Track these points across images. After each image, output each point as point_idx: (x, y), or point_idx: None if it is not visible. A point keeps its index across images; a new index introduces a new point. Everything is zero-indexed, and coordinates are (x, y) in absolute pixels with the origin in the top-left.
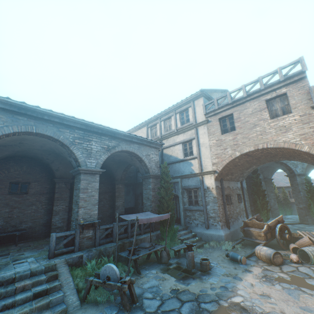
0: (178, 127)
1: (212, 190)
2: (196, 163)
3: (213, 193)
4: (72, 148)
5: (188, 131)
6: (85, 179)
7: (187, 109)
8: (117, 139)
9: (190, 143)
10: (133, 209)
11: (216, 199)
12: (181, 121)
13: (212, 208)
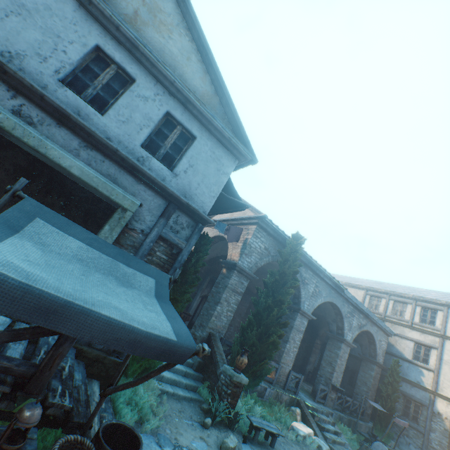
0: (415, 321)
1: (445, 420)
2: (429, 376)
3: (444, 423)
4: (344, 320)
5: (429, 335)
6: (342, 348)
7: (435, 309)
8: (367, 318)
9: (427, 348)
10: (313, 369)
11: (447, 433)
12: (421, 317)
13: (438, 439)
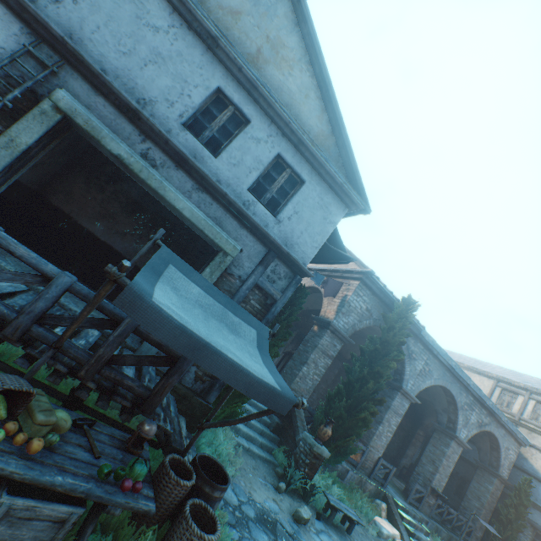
0: None
1: None
2: None
3: None
4: (459, 412)
5: None
6: (452, 446)
7: None
8: (491, 416)
9: None
10: (409, 465)
11: None
12: None
13: None
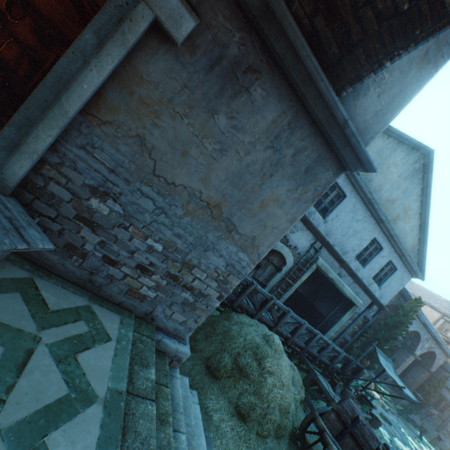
0: None
1: None
2: None
3: None
4: (420, 342)
5: None
6: (410, 357)
7: None
8: (437, 344)
9: None
10: None
11: None
12: None
13: None
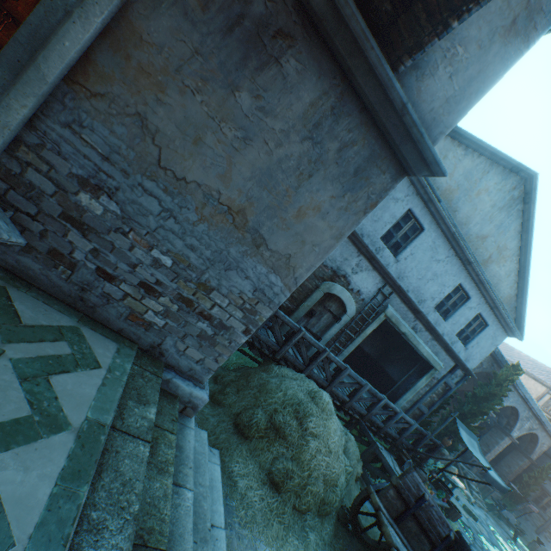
0: None
1: None
2: None
3: None
4: (518, 421)
5: None
6: (505, 439)
7: None
8: (540, 424)
9: None
10: None
11: None
12: None
13: None
